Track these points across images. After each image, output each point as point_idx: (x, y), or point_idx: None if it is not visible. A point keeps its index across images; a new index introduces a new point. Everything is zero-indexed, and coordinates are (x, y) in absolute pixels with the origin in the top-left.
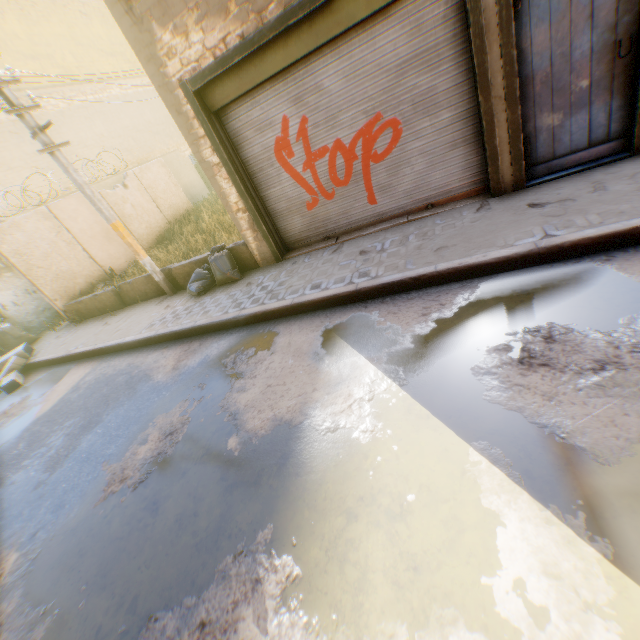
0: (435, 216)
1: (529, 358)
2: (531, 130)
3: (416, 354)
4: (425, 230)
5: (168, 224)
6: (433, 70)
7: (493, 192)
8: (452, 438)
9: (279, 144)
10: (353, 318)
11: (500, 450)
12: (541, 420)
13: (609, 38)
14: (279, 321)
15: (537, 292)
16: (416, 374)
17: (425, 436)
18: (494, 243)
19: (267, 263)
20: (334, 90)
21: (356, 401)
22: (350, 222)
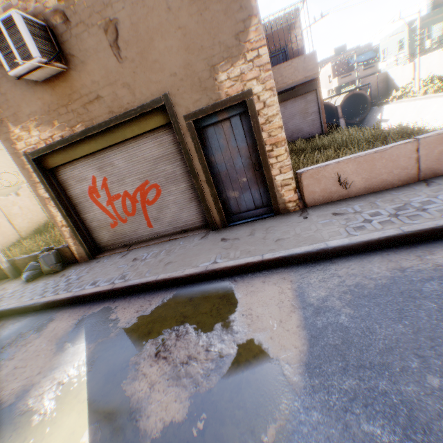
0: (183, 238)
1: (162, 351)
2: (226, 197)
3: (113, 344)
4: (172, 248)
5: (48, 220)
6: (173, 163)
7: (212, 227)
8: (84, 420)
9: (91, 189)
10: (102, 310)
11: (101, 431)
12: (136, 404)
13: (250, 161)
14: (63, 308)
15: (196, 300)
16: (102, 361)
17: (71, 418)
18: (192, 263)
19: (84, 260)
20: (121, 166)
21: (55, 384)
22: (139, 237)
